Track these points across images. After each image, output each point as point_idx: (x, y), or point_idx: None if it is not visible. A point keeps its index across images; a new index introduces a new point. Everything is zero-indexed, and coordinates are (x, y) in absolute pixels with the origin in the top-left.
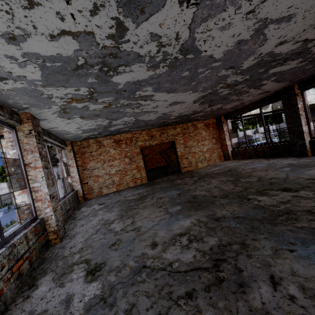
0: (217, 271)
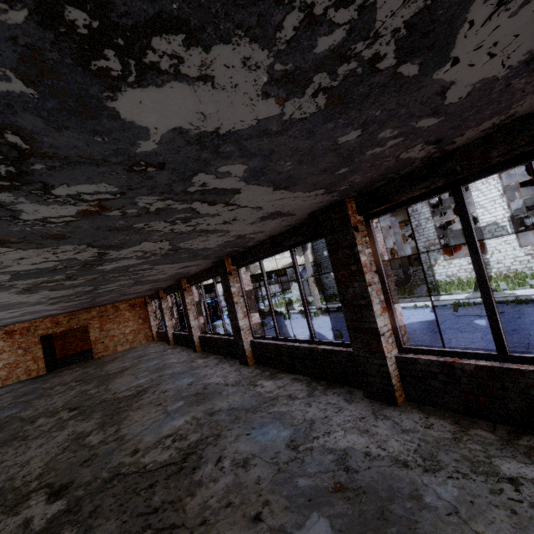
0: None
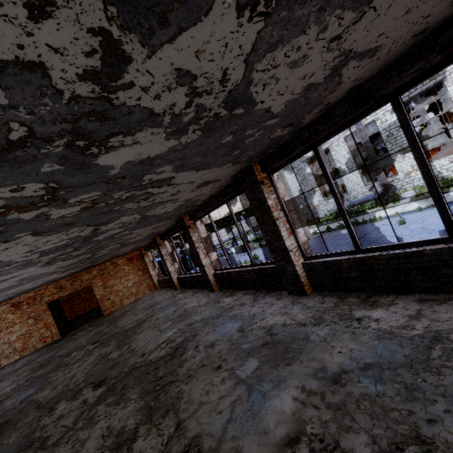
0: None
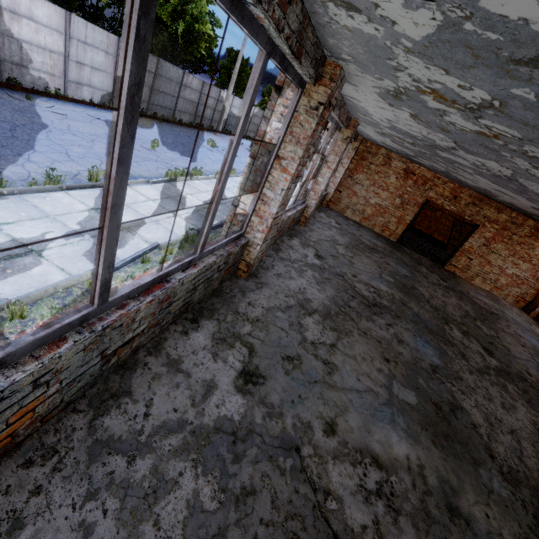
0: (372, 306)
